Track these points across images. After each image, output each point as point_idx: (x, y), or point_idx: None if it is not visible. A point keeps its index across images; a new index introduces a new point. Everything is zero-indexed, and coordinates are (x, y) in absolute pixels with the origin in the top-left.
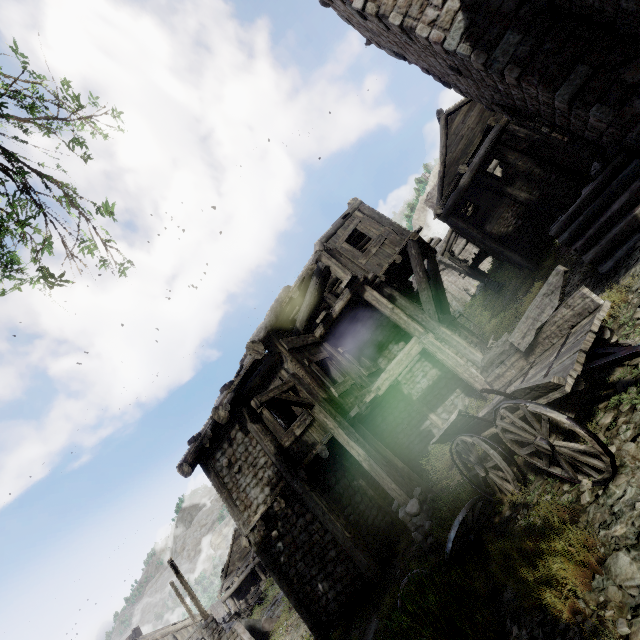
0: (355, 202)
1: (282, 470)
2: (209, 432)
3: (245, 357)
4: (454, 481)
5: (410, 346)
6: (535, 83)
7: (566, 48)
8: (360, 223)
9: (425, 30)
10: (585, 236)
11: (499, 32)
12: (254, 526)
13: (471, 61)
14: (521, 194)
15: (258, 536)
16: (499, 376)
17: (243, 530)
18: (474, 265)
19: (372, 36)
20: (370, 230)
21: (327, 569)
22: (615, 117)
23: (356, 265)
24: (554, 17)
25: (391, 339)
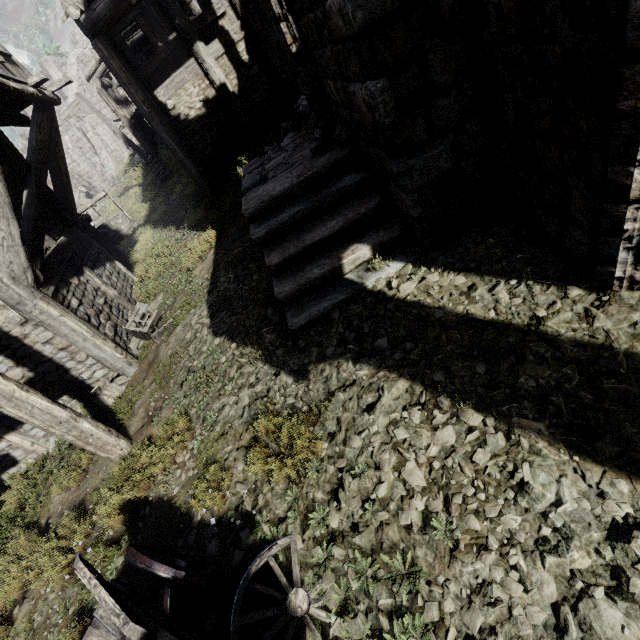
0: None
1: None
2: None
3: None
4: None
5: None
6: None
7: None
8: None
9: None
10: (285, 254)
11: None
12: None
13: None
14: (216, 69)
15: None
16: None
17: None
18: (139, 117)
19: None
20: None
21: None
22: (393, 125)
23: None
24: None
25: None
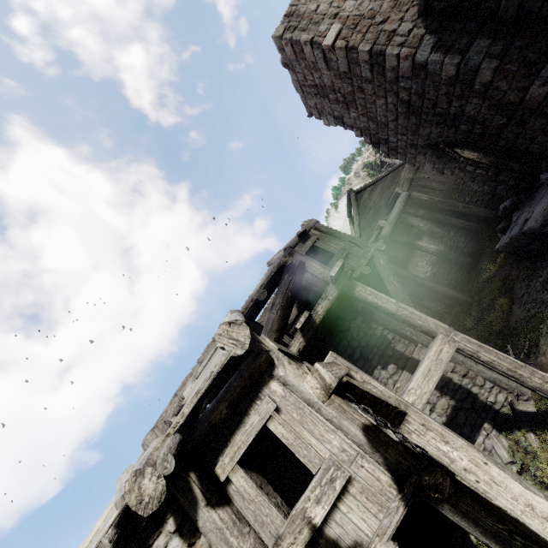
0: (310, 222)
1: None
2: (106, 547)
3: (166, 413)
4: None
5: (437, 348)
6: (515, 70)
7: (537, 42)
8: (318, 240)
9: (396, 49)
10: None
11: (468, 41)
12: None
13: (438, 72)
14: (431, 246)
15: None
16: None
17: None
18: None
19: (318, 102)
20: (330, 245)
21: None
22: None
23: (318, 280)
24: (518, 26)
25: (375, 362)
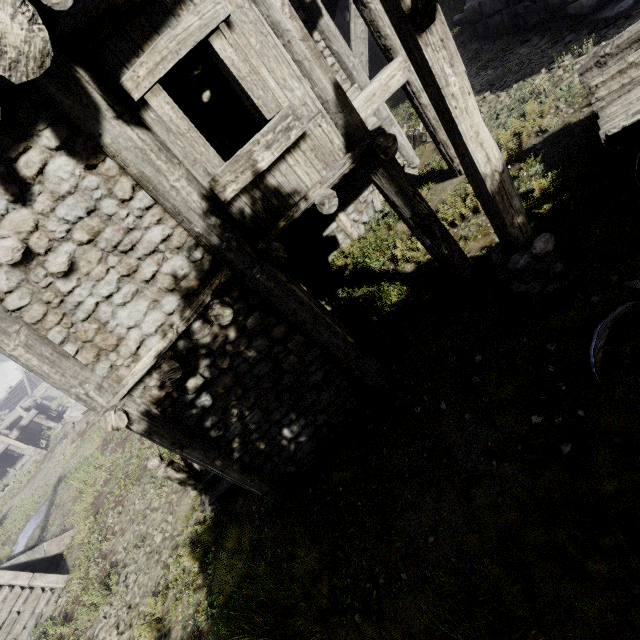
0: None
1: (225, 247)
2: None
3: None
4: (470, 249)
5: (392, 72)
6: None
7: None
8: None
9: None
10: None
11: None
12: (132, 385)
13: None
14: None
15: (145, 400)
16: (630, 67)
17: (101, 401)
18: None
19: None
20: None
21: (304, 403)
22: None
23: None
24: None
25: None
